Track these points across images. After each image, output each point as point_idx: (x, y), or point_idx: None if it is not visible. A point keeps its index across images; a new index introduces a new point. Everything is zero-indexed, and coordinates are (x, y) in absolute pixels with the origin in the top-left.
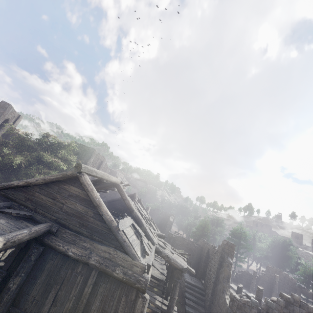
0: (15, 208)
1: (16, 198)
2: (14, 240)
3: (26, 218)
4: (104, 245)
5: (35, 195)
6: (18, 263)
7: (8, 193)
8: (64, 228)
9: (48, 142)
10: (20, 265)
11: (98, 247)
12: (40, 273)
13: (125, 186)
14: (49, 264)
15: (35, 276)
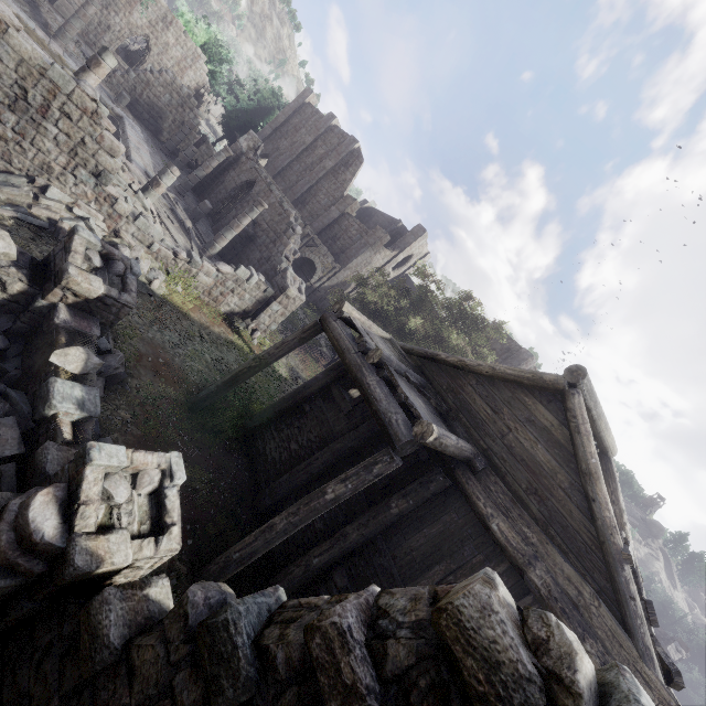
0: (430, 393)
1: (435, 380)
2: (442, 442)
3: (442, 419)
4: (572, 566)
5: (465, 388)
6: (406, 479)
7: (425, 366)
8: (495, 474)
9: (462, 308)
10: (412, 484)
11: (555, 559)
12: (432, 520)
13: None
14: (449, 516)
15: (423, 518)
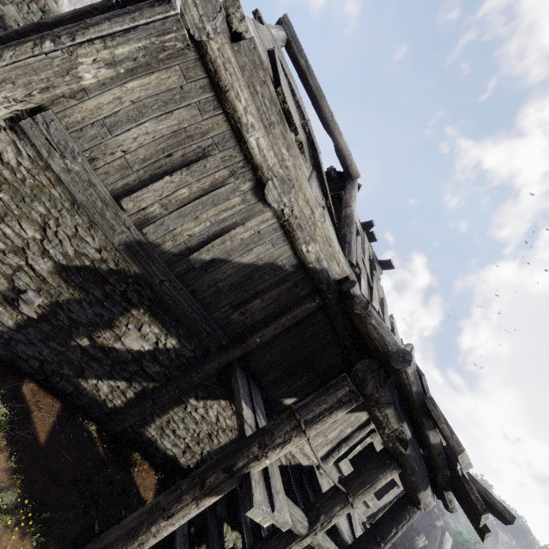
0: None
1: None
2: None
3: None
4: None
5: None
6: None
7: None
8: None
9: None
10: None
11: None
12: None
13: (382, 265)
14: None
15: None
